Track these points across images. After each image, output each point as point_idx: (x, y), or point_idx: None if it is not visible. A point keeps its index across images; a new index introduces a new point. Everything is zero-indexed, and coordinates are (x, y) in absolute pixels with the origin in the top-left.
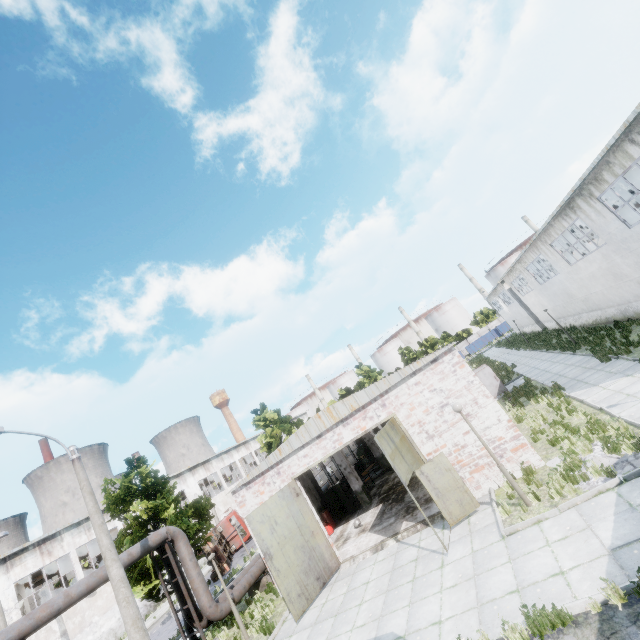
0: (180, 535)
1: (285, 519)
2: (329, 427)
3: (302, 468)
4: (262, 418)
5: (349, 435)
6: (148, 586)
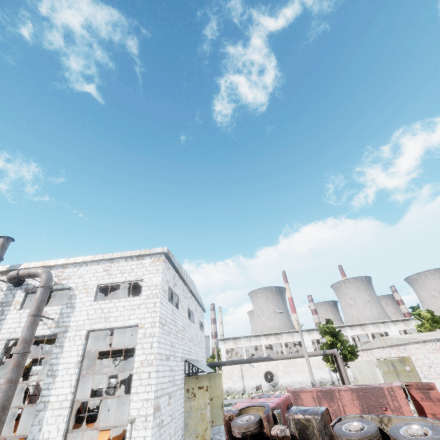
0: (338, 355)
1: (367, 372)
2: (386, 346)
3: (378, 356)
4: (416, 313)
5: (393, 354)
6: (330, 365)
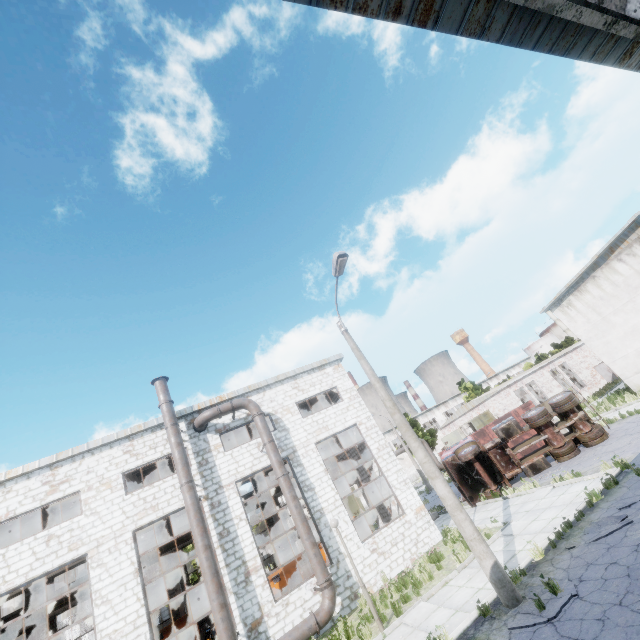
0: (424, 441)
1: (456, 441)
2: (467, 411)
3: (461, 424)
4: (463, 387)
5: (474, 415)
6: None
